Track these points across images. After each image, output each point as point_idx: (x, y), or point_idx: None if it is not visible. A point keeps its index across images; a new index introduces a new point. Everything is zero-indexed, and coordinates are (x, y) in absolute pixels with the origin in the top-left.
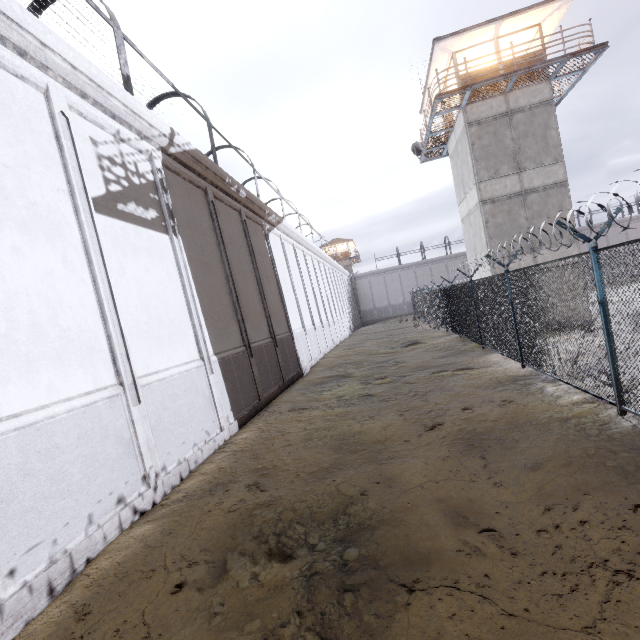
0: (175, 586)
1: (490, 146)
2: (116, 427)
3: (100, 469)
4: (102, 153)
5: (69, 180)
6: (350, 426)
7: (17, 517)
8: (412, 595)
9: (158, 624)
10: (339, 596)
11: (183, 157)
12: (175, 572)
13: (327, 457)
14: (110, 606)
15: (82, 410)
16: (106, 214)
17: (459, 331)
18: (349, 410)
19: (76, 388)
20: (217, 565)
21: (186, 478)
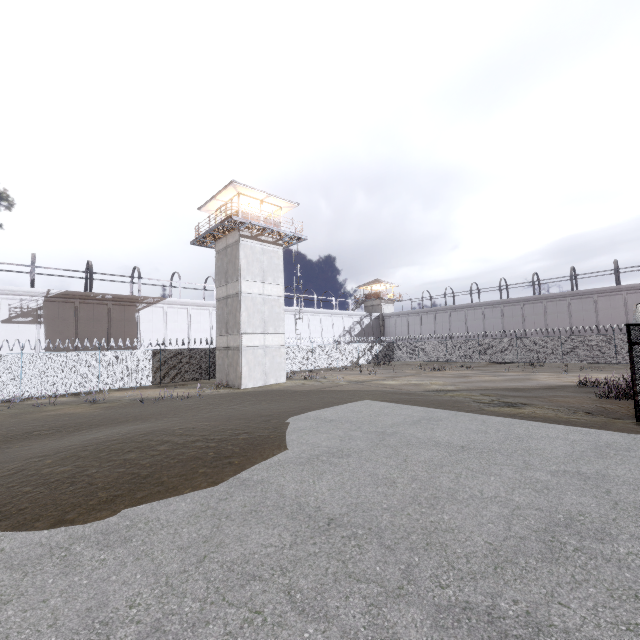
0: None
1: (220, 267)
2: None
3: None
4: (12, 307)
5: None
6: None
7: None
8: None
9: None
10: None
11: (57, 296)
12: None
13: None
14: None
15: None
16: (6, 323)
17: (209, 376)
18: None
19: None
20: None
21: None
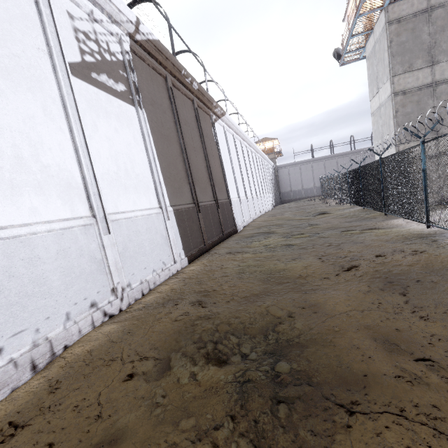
0: (127, 375)
1: (407, 42)
2: (90, 249)
3: (76, 279)
4: (78, 27)
5: (48, 42)
6: (276, 265)
7: (3, 308)
8: (352, 417)
9: (109, 406)
10: (272, 407)
11: (147, 45)
12: (129, 364)
13: (257, 286)
14: (75, 385)
15: (60, 232)
16: (81, 79)
17: (362, 203)
18: (274, 254)
19: (55, 214)
20: (162, 362)
21: (146, 294)
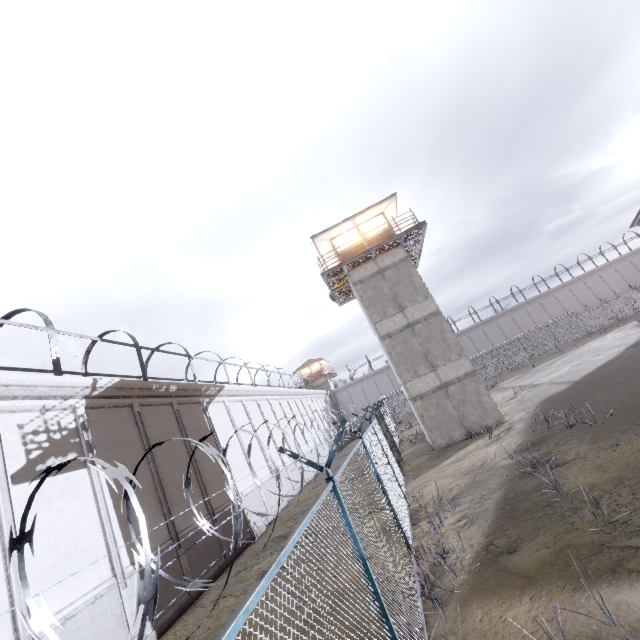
0: None
1: (374, 296)
2: None
3: None
4: (27, 431)
5: None
6: None
7: None
8: None
9: None
10: None
11: (107, 392)
12: None
13: None
14: None
15: None
16: (24, 481)
17: (398, 453)
18: None
19: None
20: None
21: None
